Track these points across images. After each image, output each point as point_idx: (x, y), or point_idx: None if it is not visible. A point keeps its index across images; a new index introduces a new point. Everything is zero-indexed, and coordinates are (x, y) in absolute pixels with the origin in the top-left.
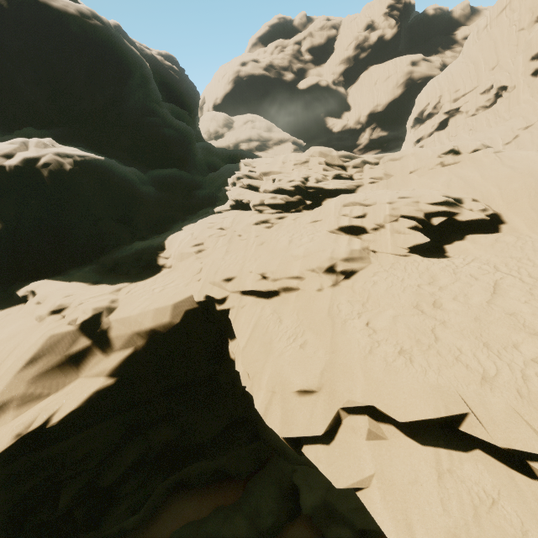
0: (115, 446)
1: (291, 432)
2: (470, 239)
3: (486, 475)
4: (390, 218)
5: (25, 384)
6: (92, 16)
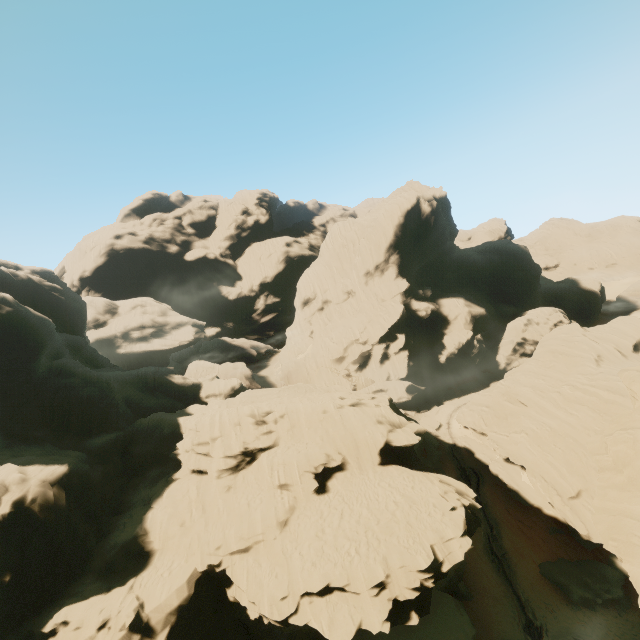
0: None
1: (283, 617)
2: (335, 477)
3: (336, 597)
4: (299, 474)
5: None
6: None
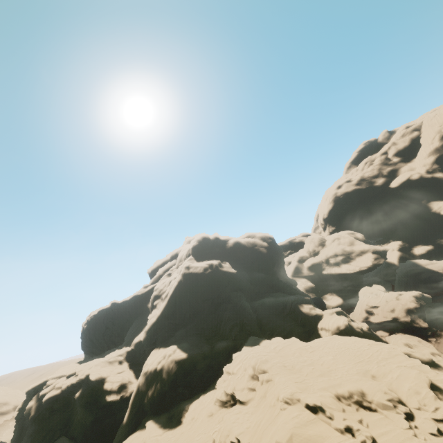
0: None
1: None
2: None
3: None
4: (219, 440)
5: None
6: (209, 267)
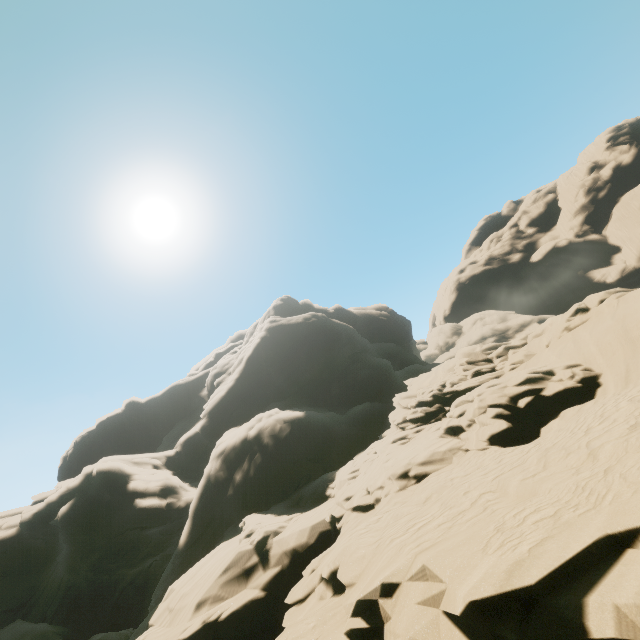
0: None
1: (289, 597)
2: (561, 415)
3: (331, 603)
4: (478, 410)
5: (218, 587)
6: (312, 316)
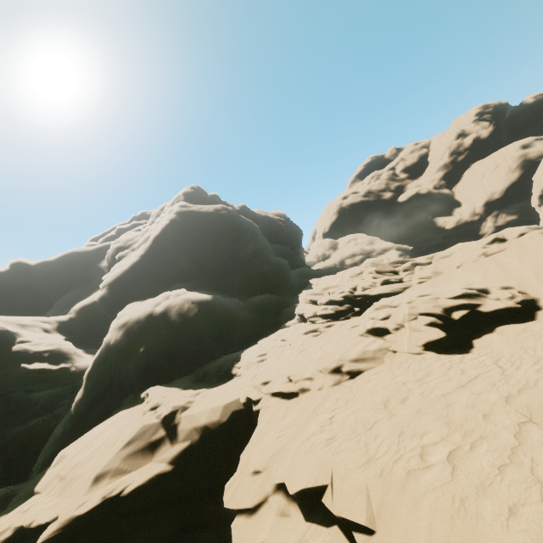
0: (168, 540)
1: (231, 503)
2: (499, 331)
3: None
4: (409, 316)
5: (120, 460)
6: (223, 209)
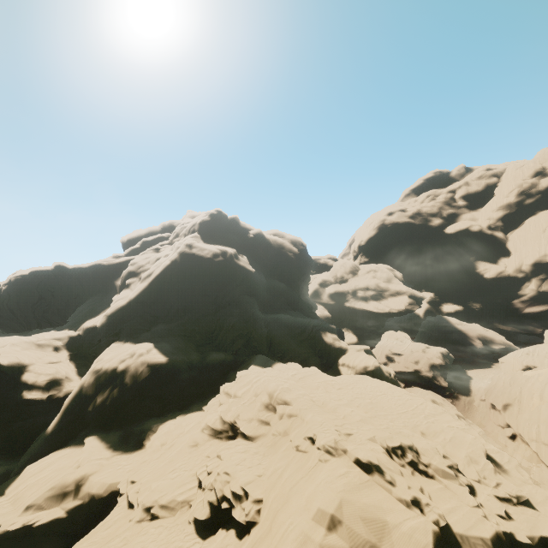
0: None
1: None
2: (227, 534)
3: None
4: (210, 485)
5: (43, 499)
6: (221, 253)
